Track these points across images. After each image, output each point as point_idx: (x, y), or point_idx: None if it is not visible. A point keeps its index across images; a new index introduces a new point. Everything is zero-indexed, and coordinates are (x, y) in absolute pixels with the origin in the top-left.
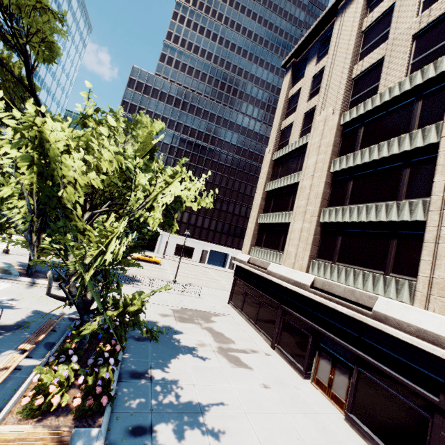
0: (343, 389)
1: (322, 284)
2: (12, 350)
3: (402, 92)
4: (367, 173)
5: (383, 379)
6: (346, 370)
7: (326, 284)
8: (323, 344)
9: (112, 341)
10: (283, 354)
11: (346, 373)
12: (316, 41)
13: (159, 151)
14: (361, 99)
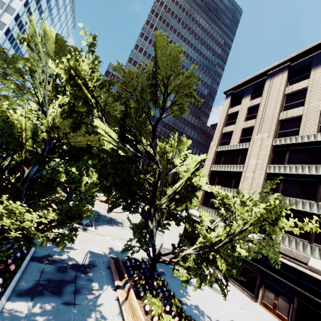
0: (285, 310)
1: None
2: (106, 284)
3: (316, 140)
4: (293, 180)
5: (315, 306)
6: (287, 299)
7: None
8: (267, 280)
9: (158, 278)
10: (235, 284)
11: (287, 300)
12: (249, 85)
13: None
14: (286, 134)
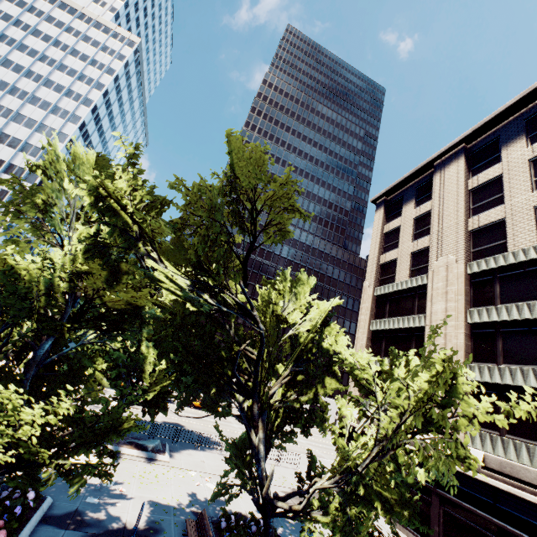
0: None
1: (500, 464)
2: None
3: None
4: (519, 331)
5: None
6: None
7: (505, 464)
8: None
9: None
10: None
11: None
12: (409, 186)
13: None
14: (486, 252)
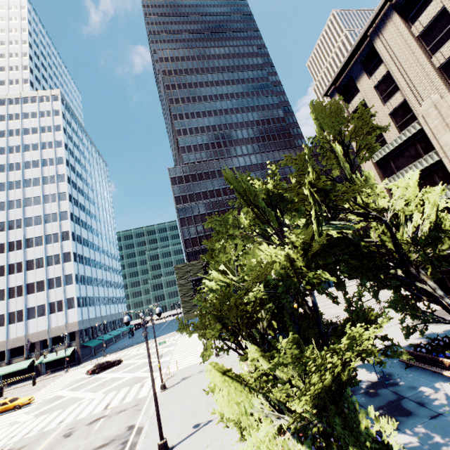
0: None
1: None
2: (434, 383)
3: None
4: None
5: None
6: None
7: None
8: None
9: None
10: None
11: None
12: (352, 65)
13: None
14: None
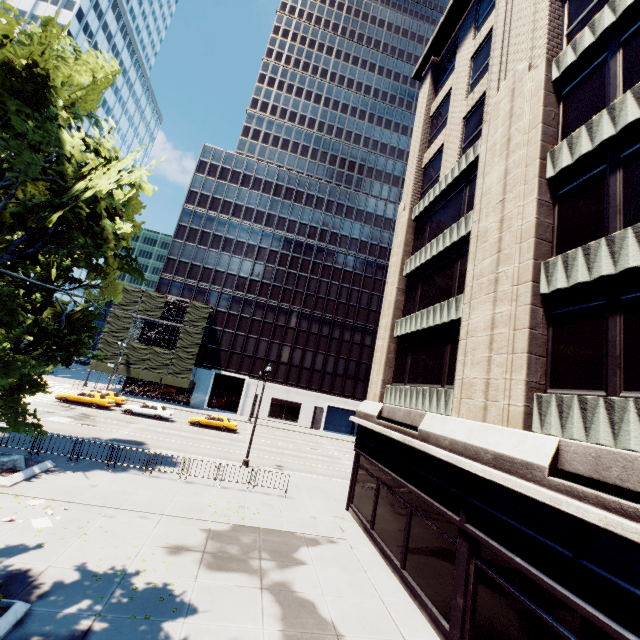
0: None
1: (595, 461)
2: None
3: None
4: None
5: None
6: None
7: (610, 460)
8: None
9: None
10: None
11: None
12: (468, 10)
13: (242, 256)
14: (596, 11)
